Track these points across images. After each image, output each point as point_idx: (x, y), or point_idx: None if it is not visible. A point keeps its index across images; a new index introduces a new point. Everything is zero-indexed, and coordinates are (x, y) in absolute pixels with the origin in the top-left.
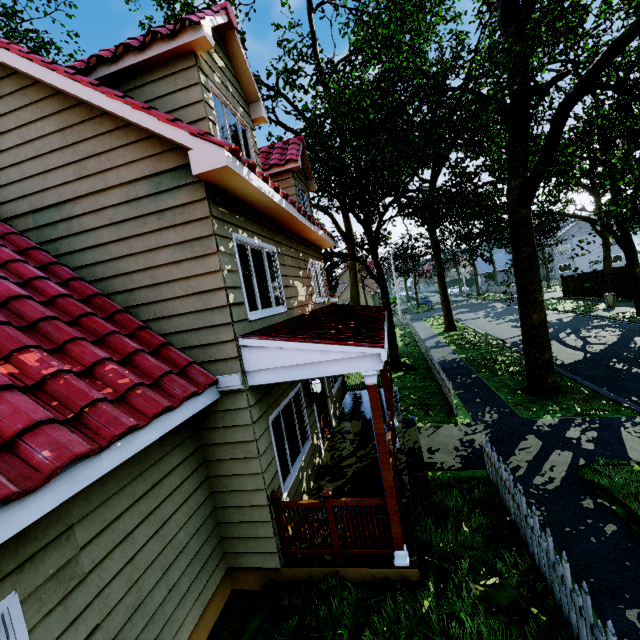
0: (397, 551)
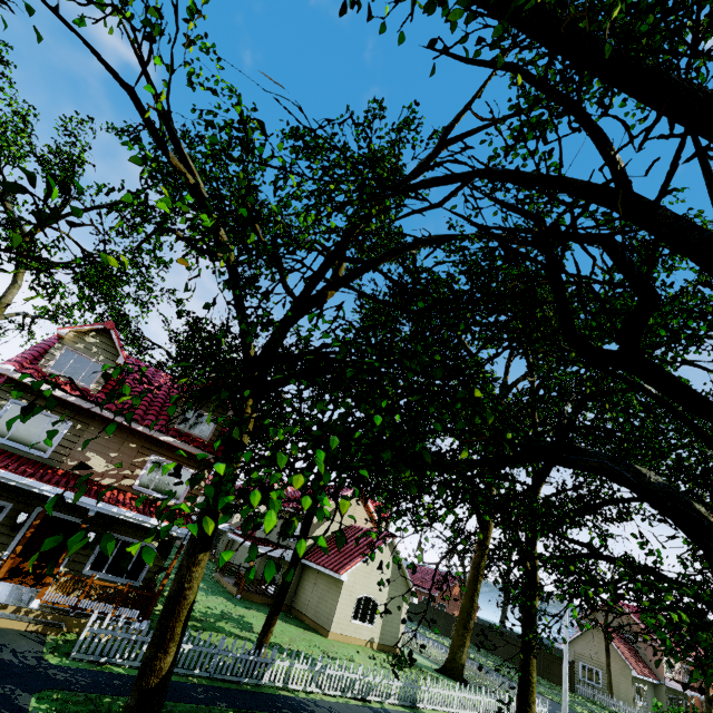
0: None
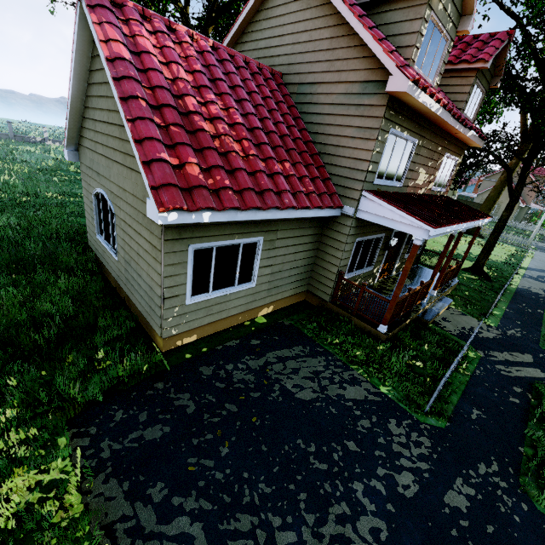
0: (382, 324)
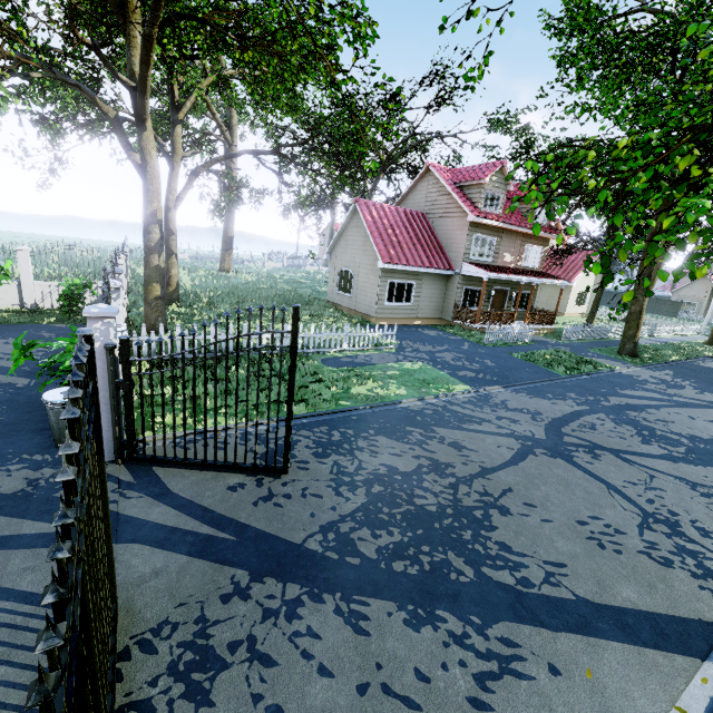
0: (475, 324)
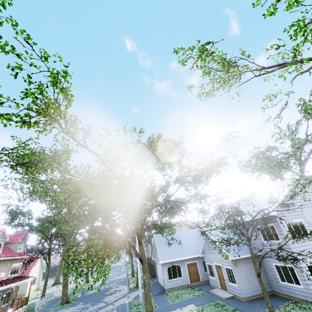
0: None
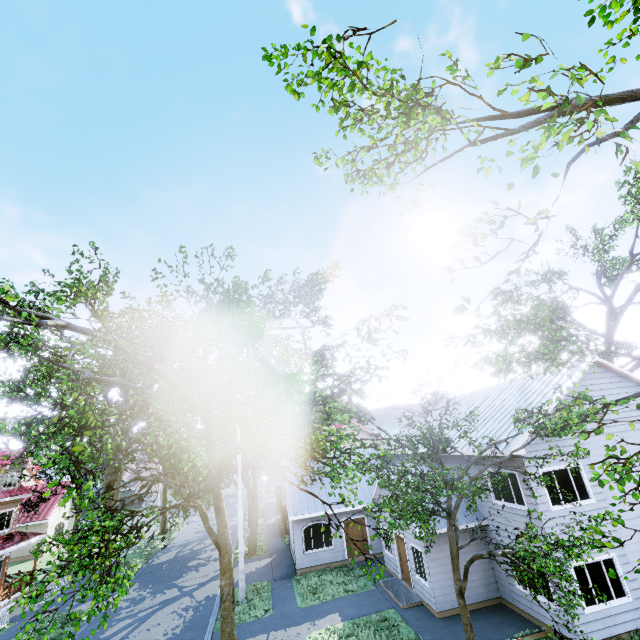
0: None
